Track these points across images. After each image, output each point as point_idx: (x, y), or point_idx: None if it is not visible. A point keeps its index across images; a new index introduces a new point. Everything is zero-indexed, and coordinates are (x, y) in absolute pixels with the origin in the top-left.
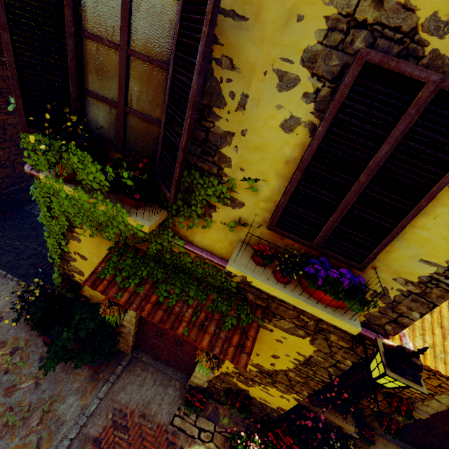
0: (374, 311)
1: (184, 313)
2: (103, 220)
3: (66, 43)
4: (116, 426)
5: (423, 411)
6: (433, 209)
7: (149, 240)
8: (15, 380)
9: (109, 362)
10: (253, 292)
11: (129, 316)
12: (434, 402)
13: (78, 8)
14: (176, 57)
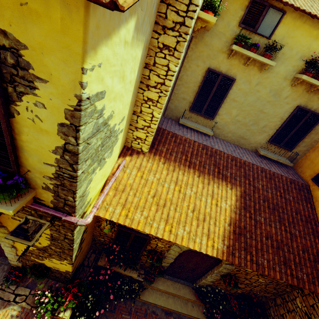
0: (53, 199)
1: None
2: None
3: None
4: None
5: (170, 257)
6: (22, 129)
7: None
8: None
9: None
10: None
11: None
12: (171, 251)
13: None
14: None
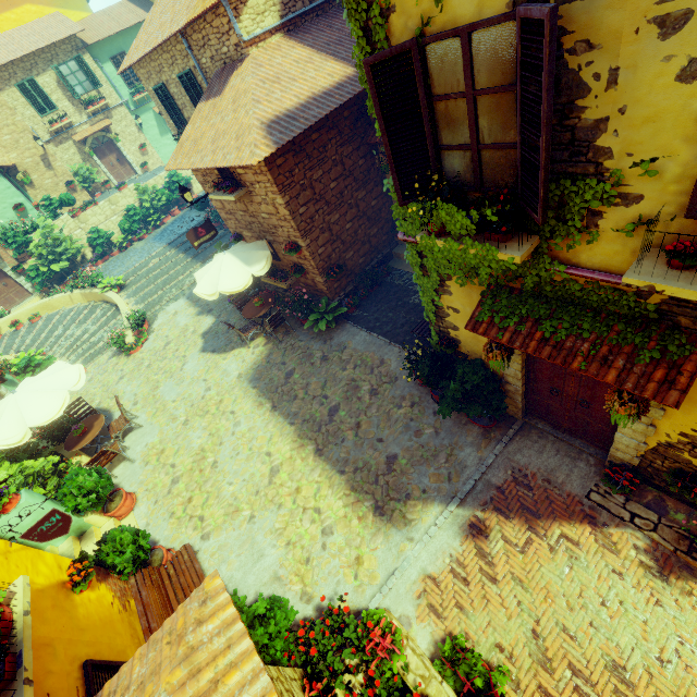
0: None
1: (577, 348)
2: (474, 263)
3: (421, 116)
4: (517, 483)
5: None
6: None
7: (522, 275)
8: (419, 427)
9: (498, 417)
10: (687, 313)
11: (513, 369)
12: None
13: (427, 81)
14: (522, 77)
